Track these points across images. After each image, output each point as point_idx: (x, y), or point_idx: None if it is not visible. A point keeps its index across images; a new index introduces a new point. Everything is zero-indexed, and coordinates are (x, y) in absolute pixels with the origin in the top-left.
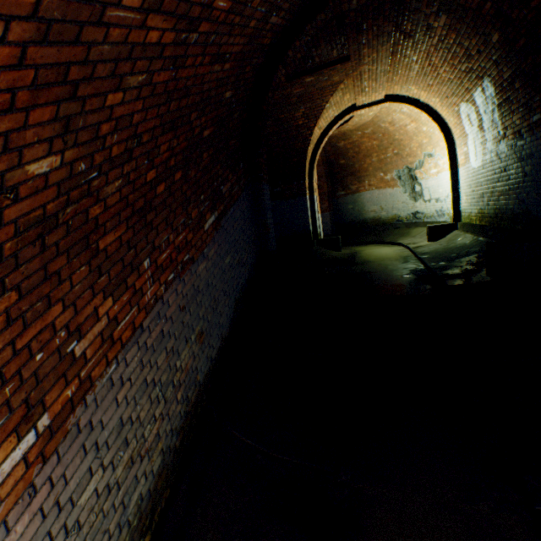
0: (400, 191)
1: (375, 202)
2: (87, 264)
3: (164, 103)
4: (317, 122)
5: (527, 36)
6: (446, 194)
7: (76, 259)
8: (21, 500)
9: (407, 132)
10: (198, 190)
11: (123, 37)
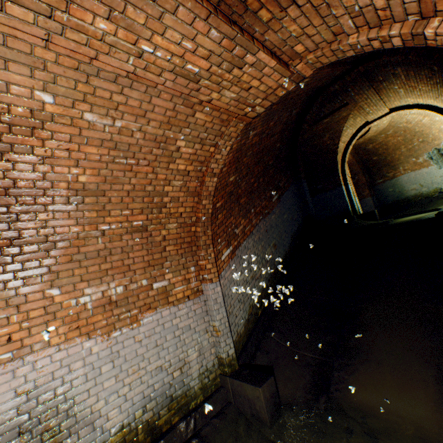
0: (434, 168)
1: (413, 182)
2: (237, 207)
3: (255, 157)
4: (339, 140)
5: (441, 69)
6: None
7: (235, 205)
8: (228, 266)
9: (423, 124)
10: (268, 185)
11: (248, 145)
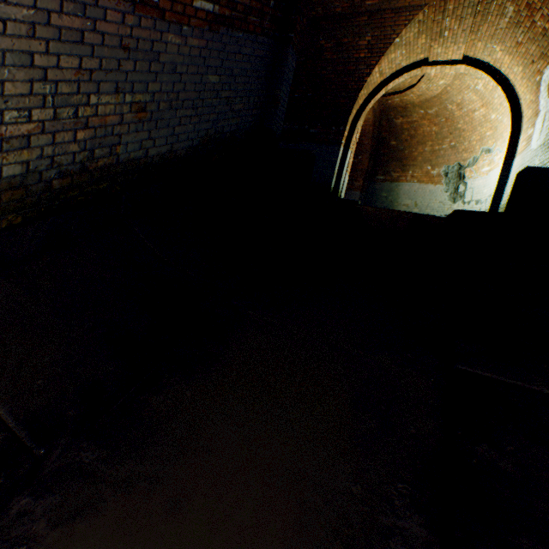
0: (441, 189)
1: (411, 196)
2: None
3: None
4: (380, 60)
5: None
6: (490, 193)
7: None
8: None
9: (472, 120)
10: None
11: None
